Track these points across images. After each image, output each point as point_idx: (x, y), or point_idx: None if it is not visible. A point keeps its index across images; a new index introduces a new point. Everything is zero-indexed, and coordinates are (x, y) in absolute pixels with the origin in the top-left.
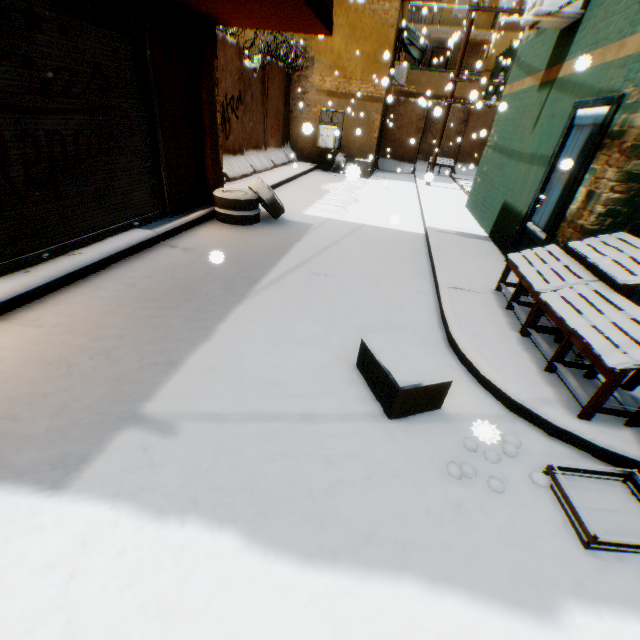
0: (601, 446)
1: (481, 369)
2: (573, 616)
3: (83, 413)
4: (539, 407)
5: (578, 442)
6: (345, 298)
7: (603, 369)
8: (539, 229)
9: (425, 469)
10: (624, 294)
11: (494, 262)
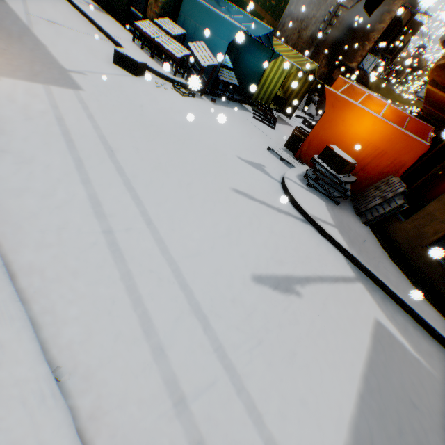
0: (179, 81)
1: (149, 65)
2: (185, 102)
3: (47, 67)
4: (166, 74)
5: (175, 82)
6: (78, 37)
7: (176, 59)
8: (138, 12)
9: (152, 86)
10: (174, 40)
11: (122, 29)
